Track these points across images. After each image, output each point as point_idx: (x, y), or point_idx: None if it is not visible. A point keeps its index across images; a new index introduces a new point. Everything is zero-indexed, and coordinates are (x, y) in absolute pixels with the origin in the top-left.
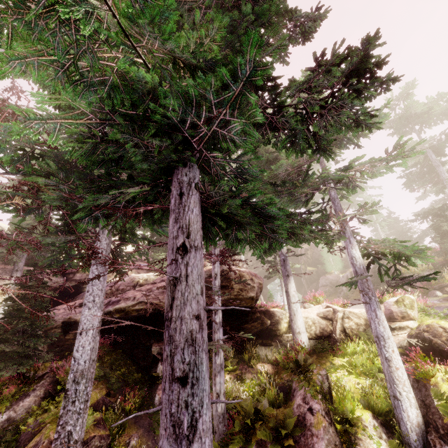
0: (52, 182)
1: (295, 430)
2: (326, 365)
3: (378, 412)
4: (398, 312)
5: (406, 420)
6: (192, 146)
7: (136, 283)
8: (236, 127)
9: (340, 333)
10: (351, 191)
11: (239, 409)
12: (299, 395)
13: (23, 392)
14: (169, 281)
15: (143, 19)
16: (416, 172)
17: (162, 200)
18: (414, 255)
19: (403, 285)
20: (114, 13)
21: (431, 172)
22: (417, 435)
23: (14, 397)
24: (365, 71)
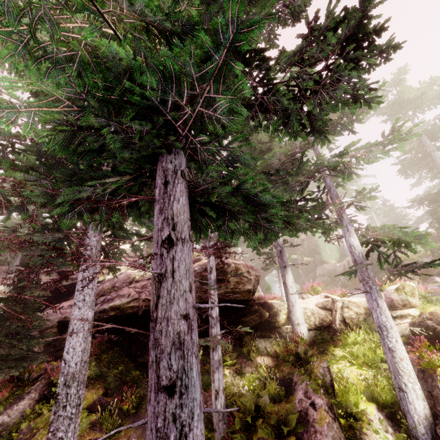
0: (32, 177)
1: (297, 426)
2: (327, 356)
3: (382, 404)
4: (399, 300)
5: (413, 412)
6: (177, 131)
7: (132, 279)
8: (223, 106)
9: (340, 323)
10: (346, 178)
11: (239, 405)
12: (301, 389)
13: (17, 395)
14: (154, 278)
15: None
16: (411, 158)
17: (148, 191)
18: (415, 241)
19: (407, 273)
20: None
21: (426, 157)
22: (425, 428)
23: (7, 401)
24: (363, 40)
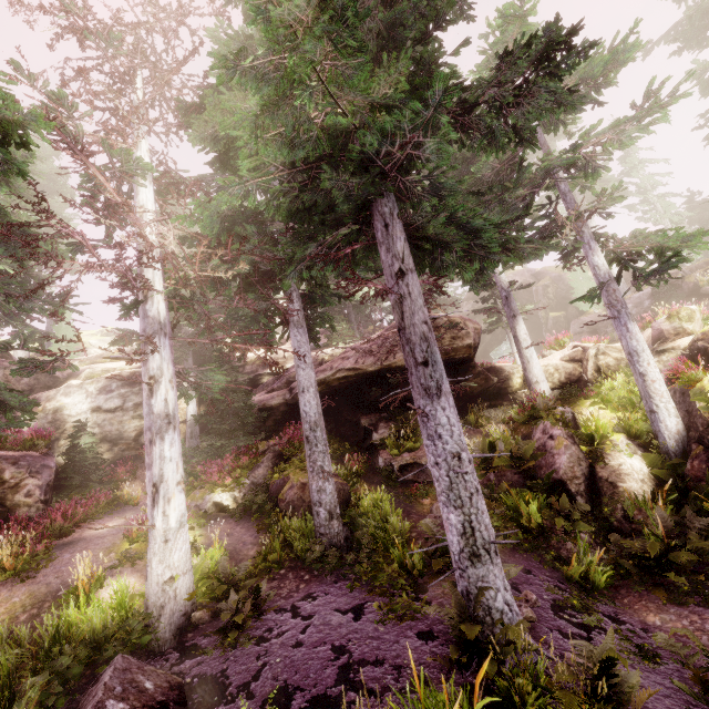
0: (249, 246)
1: (534, 455)
2: (574, 409)
3: (635, 435)
4: (670, 329)
5: (663, 430)
6: (386, 175)
7: (321, 361)
8: (431, 147)
9: (591, 371)
10: (590, 177)
11: None
12: (539, 431)
13: (254, 464)
14: (396, 301)
15: (352, 87)
16: None
17: (364, 238)
18: (681, 245)
19: (645, 278)
20: (326, 85)
21: None
22: (676, 441)
23: (249, 467)
24: (559, 44)
